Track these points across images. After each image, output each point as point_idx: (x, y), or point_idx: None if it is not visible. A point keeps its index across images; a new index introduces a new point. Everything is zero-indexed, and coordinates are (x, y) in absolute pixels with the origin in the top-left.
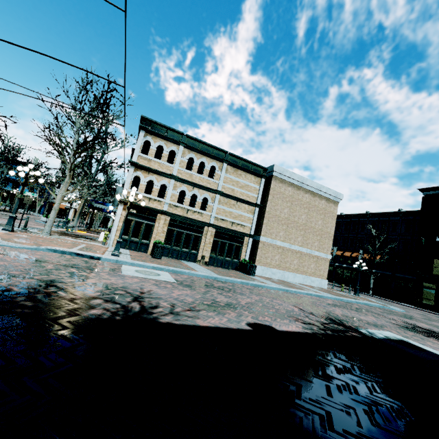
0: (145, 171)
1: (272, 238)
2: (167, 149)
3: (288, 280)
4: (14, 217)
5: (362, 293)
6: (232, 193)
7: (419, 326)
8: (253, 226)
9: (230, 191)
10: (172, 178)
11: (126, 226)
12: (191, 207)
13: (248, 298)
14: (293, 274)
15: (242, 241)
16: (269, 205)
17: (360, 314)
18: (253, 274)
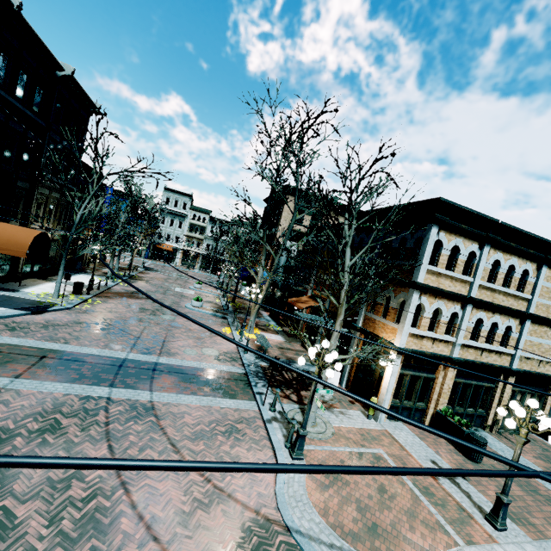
0: (431, 294)
1: None
2: (465, 251)
3: None
4: (305, 436)
5: None
6: (545, 312)
7: None
8: None
9: (544, 310)
10: (470, 301)
11: (396, 384)
12: (489, 345)
13: None
14: None
15: (546, 387)
16: None
17: None
18: None
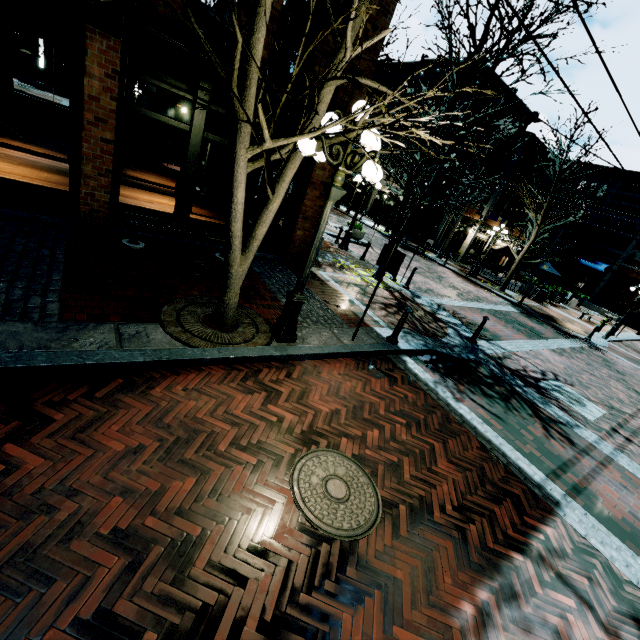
0: None
1: None
2: None
3: None
4: None
5: None
6: None
7: None
8: None
9: None
10: None
11: None
12: None
13: None
14: None
15: None
16: None
17: None
18: None
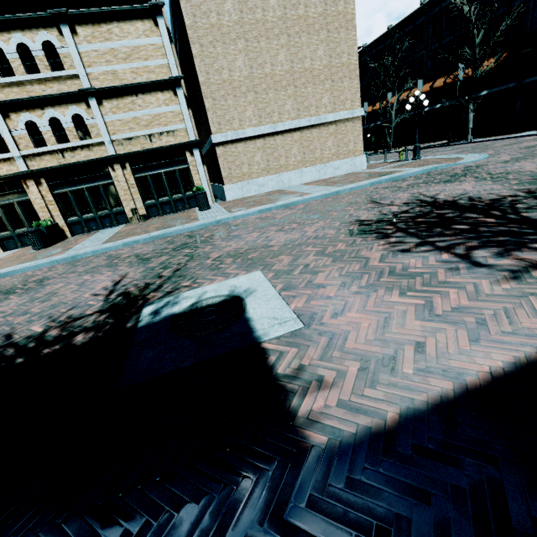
0: None
1: (235, 129)
2: None
3: (292, 185)
4: None
5: (454, 145)
6: (116, 80)
7: (438, 197)
8: (187, 124)
9: (111, 79)
10: None
11: None
12: (62, 144)
13: (20, 301)
14: (298, 172)
15: (185, 159)
16: (202, 67)
17: (301, 226)
18: (203, 206)
